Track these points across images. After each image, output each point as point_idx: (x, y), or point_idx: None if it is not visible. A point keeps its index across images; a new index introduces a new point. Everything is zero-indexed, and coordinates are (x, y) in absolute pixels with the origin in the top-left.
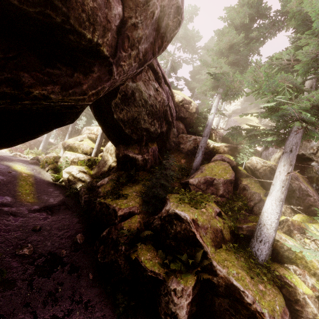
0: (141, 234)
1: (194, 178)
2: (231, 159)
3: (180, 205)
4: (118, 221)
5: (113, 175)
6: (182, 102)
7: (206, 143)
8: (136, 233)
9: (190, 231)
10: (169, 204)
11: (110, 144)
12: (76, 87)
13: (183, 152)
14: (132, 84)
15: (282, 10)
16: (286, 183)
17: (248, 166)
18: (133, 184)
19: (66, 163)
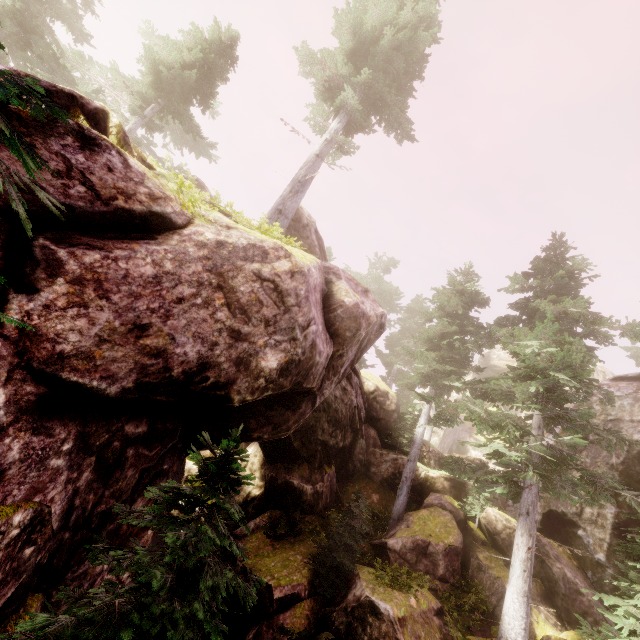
0: (316, 637)
1: (396, 537)
2: (456, 506)
3: (377, 587)
4: (275, 610)
5: (263, 516)
6: (374, 393)
7: (414, 472)
8: (310, 634)
9: (394, 638)
10: (360, 585)
11: (252, 452)
12: (284, 424)
13: (374, 480)
14: None
15: (494, 333)
16: (528, 565)
17: (483, 523)
18: (296, 539)
19: None
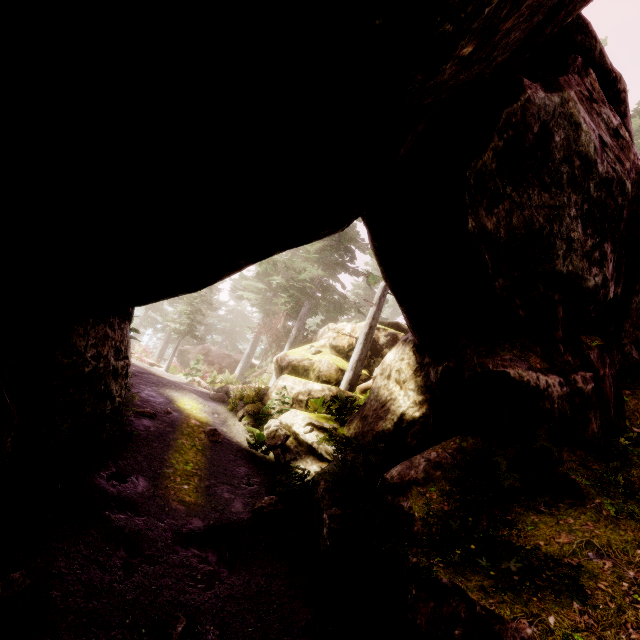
0: None
1: None
2: None
3: None
4: None
5: (445, 447)
6: None
7: None
8: None
9: None
10: None
11: (394, 357)
12: None
13: None
14: (547, 100)
15: None
16: None
17: None
18: (552, 502)
19: (281, 403)
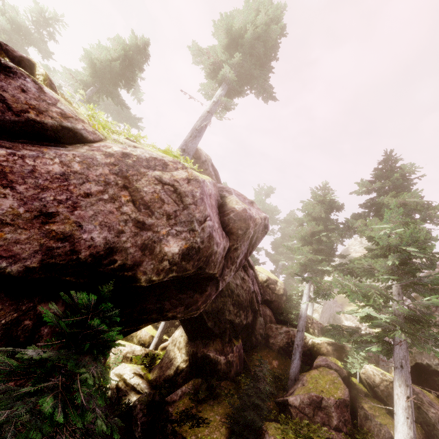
0: None
1: (295, 395)
2: (339, 365)
3: None
4: None
5: (188, 384)
6: (266, 282)
7: (303, 340)
8: None
9: None
10: None
11: (179, 334)
12: (194, 305)
13: (273, 349)
14: None
15: (351, 225)
16: (410, 412)
17: (363, 378)
18: (214, 402)
19: (117, 360)
